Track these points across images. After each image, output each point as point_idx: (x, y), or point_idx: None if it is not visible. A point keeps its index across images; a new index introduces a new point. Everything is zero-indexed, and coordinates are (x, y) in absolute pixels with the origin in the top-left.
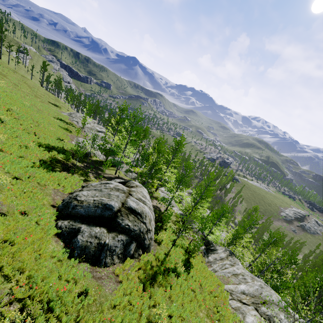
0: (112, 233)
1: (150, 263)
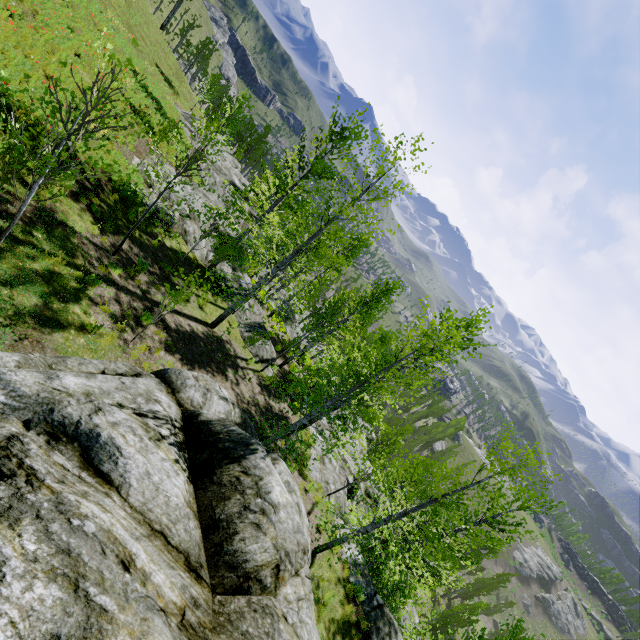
0: None
1: None
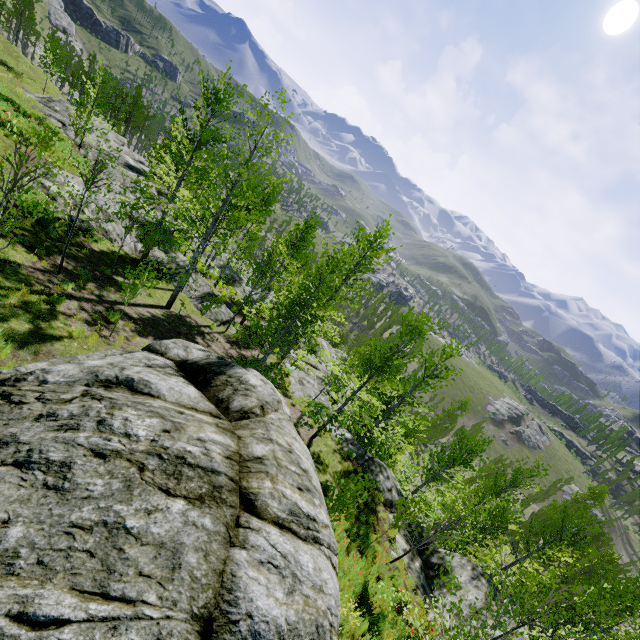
0: None
1: None
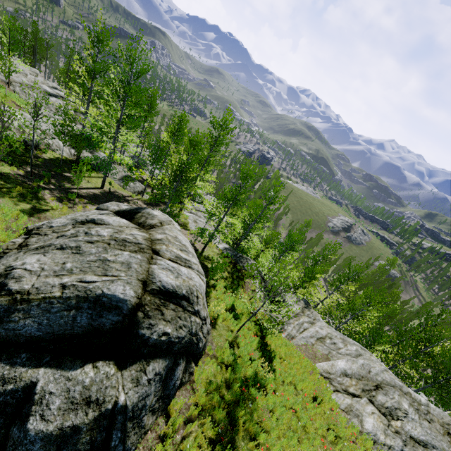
0: (130, 370)
1: (214, 385)
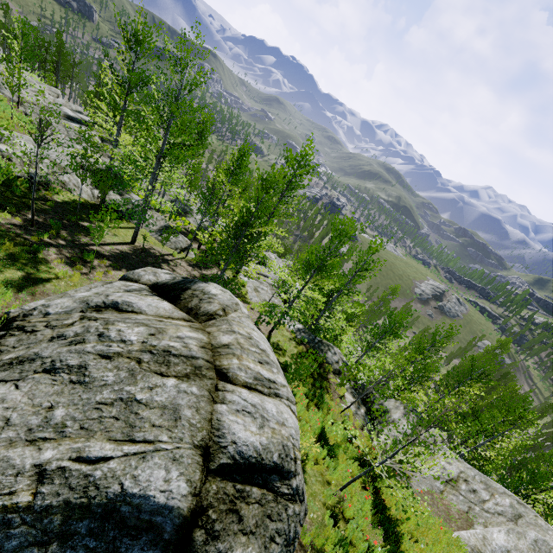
0: None
1: None
